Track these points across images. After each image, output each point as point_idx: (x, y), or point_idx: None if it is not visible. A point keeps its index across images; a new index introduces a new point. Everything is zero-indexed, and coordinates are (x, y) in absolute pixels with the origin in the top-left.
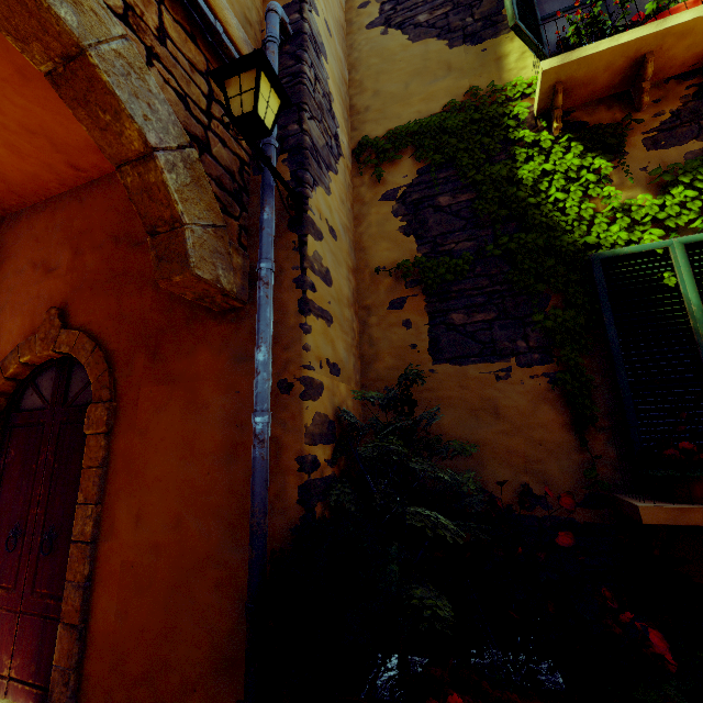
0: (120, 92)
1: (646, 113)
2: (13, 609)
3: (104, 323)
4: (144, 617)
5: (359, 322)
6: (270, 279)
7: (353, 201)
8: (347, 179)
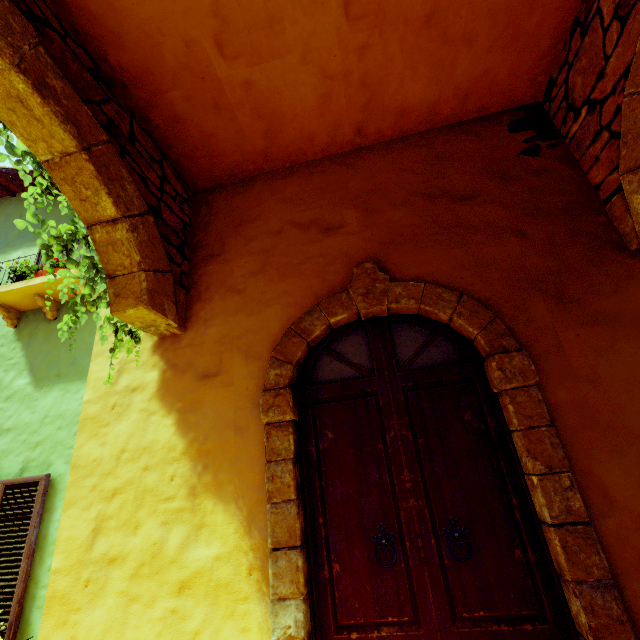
0: None
1: None
2: None
3: (455, 273)
4: None
5: None
6: None
7: None
8: None
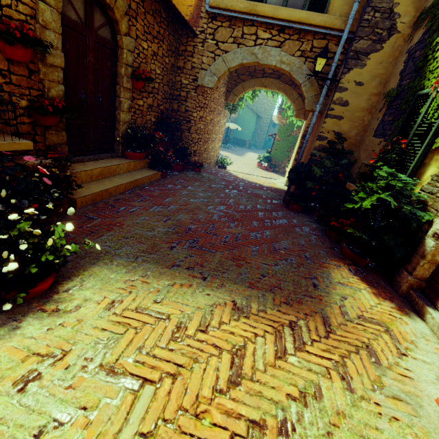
0: (295, 76)
1: None
2: None
3: None
4: None
5: (372, 116)
6: (317, 110)
7: (400, 54)
8: (397, 44)
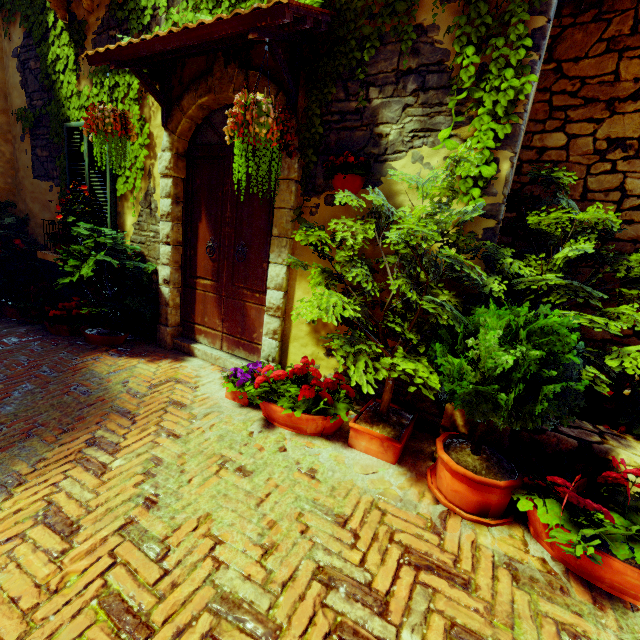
0: None
1: (94, 16)
2: None
3: None
4: None
5: (13, 146)
6: None
7: (3, 53)
8: None
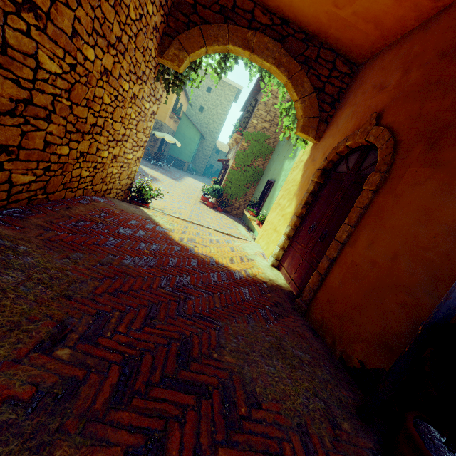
0: None
1: None
2: (302, 255)
3: (403, 122)
4: (351, 292)
5: None
6: None
7: None
8: None
